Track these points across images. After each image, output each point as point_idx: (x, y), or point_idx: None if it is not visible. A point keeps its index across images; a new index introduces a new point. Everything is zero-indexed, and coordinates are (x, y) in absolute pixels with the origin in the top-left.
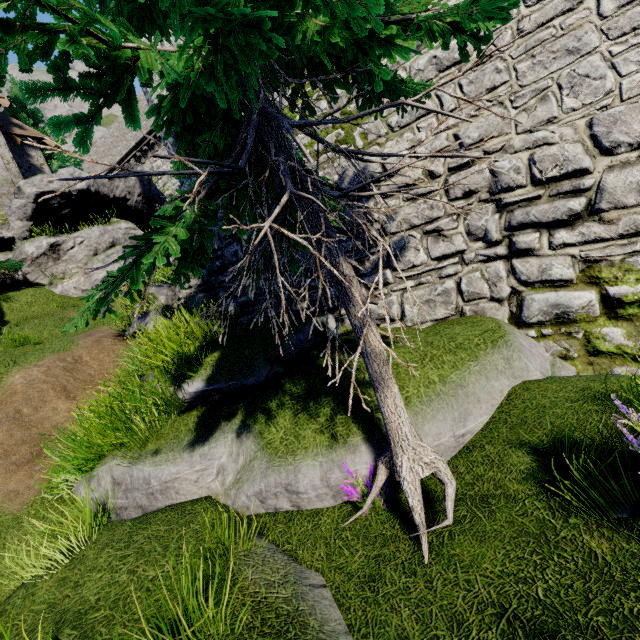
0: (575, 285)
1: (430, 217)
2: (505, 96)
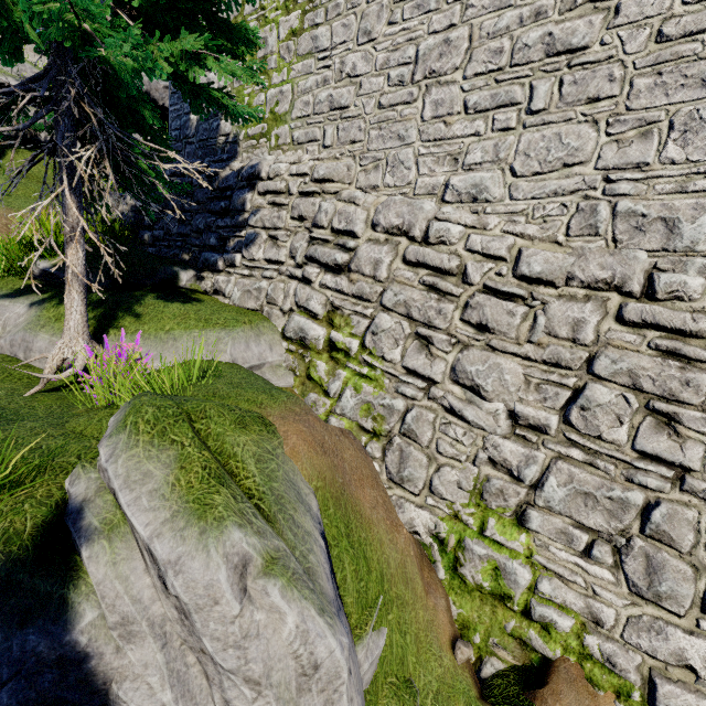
0: (322, 321)
1: (276, 225)
2: (358, 152)
